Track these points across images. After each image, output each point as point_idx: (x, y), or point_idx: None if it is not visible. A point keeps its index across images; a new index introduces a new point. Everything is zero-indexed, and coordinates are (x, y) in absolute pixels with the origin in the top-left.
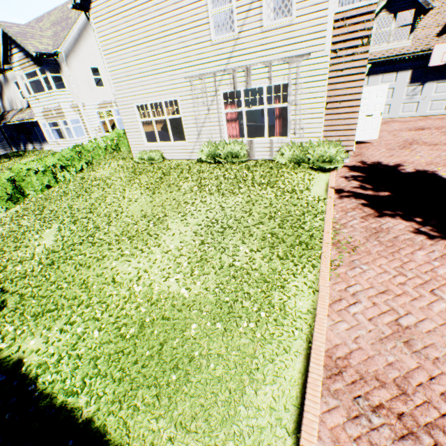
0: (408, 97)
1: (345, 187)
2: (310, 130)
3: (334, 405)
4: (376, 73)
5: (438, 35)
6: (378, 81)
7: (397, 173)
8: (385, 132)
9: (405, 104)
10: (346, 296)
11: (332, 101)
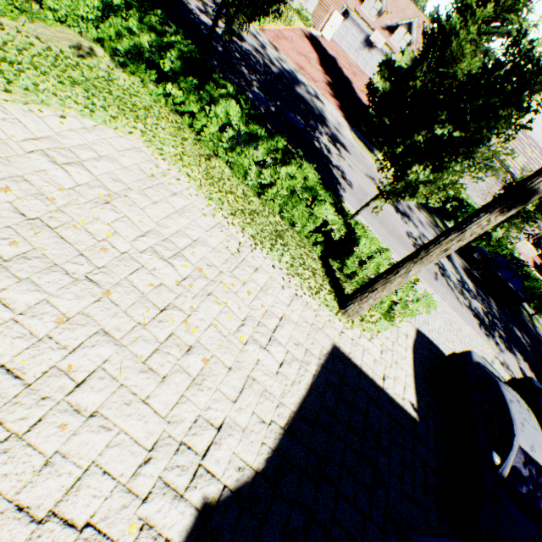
0: (358, 50)
1: (305, 32)
2: (309, 6)
3: (277, 32)
4: (356, 24)
5: (382, 28)
6: (354, 29)
7: (320, 44)
8: (336, 49)
9: (355, 52)
10: (287, 32)
11: (322, 1)
